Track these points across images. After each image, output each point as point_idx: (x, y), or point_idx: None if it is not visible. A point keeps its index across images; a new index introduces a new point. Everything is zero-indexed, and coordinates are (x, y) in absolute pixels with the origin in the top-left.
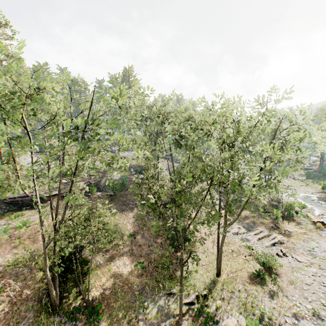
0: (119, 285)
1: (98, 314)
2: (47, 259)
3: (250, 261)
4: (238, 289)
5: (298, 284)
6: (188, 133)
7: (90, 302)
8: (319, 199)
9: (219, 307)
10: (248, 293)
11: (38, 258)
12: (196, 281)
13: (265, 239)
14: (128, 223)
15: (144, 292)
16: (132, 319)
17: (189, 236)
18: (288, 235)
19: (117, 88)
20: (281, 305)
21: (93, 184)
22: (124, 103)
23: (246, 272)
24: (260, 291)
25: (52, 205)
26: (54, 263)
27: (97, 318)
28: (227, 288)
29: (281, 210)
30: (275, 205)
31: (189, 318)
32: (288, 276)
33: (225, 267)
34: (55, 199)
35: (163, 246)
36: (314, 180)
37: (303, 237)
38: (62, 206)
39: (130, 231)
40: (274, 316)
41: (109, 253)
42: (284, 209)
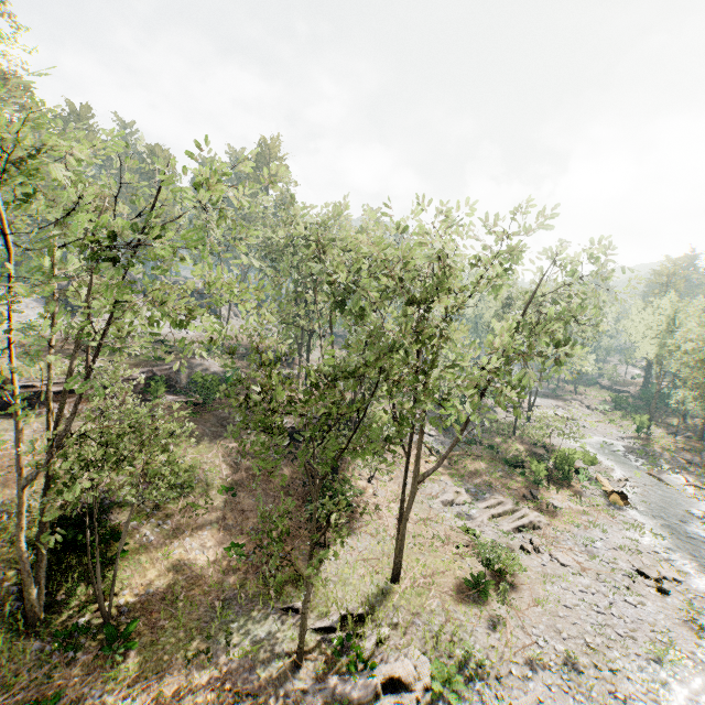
0: (184, 587)
1: (128, 640)
2: (23, 513)
3: (466, 558)
4: (431, 608)
5: (549, 607)
6: (362, 282)
7: (114, 616)
8: (627, 451)
9: (384, 640)
10: (449, 617)
11: (11, 519)
12: (347, 588)
13: (504, 518)
14: (223, 464)
15: (236, 604)
16: (198, 654)
17: (347, 498)
18: (551, 514)
19: (207, 168)
20: (508, 642)
21: (160, 377)
22: (249, 212)
23: (453, 578)
24: (472, 613)
25: (50, 403)
26: (41, 527)
27: (123, 647)
28: (409, 606)
29: (550, 464)
30: (539, 454)
31: (318, 657)
32: (533, 590)
33: (414, 565)
34: (70, 401)
35: (292, 516)
36: (627, 414)
37: (581, 519)
38: (83, 416)
39: (225, 480)
40: (488, 661)
41: (172, 522)
42: (556, 462)
